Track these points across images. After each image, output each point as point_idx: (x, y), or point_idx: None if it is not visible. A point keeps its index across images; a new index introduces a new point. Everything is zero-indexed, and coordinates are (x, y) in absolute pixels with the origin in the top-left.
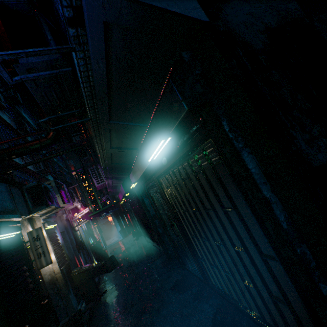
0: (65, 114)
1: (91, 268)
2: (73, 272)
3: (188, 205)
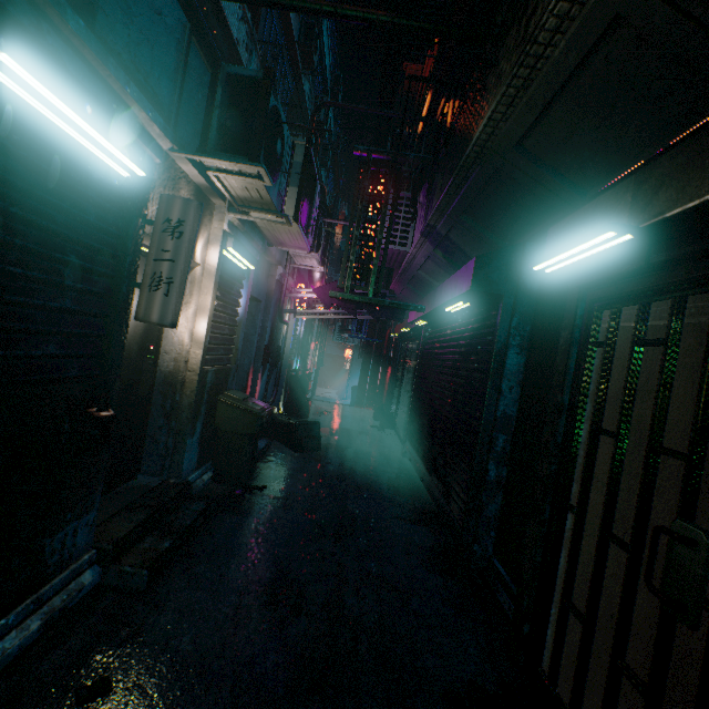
0: None
1: (263, 416)
2: (225, 394)
3: None
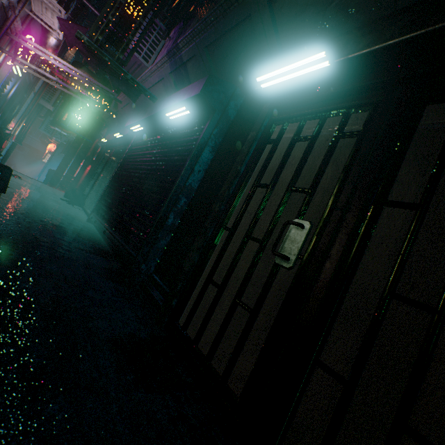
0: None
1: None
2: None
3: None
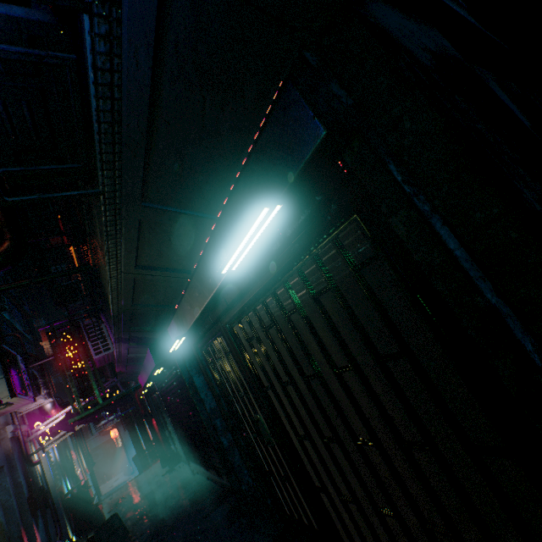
0: (45, 168)
1: None
2: None
3: (284, 378)
